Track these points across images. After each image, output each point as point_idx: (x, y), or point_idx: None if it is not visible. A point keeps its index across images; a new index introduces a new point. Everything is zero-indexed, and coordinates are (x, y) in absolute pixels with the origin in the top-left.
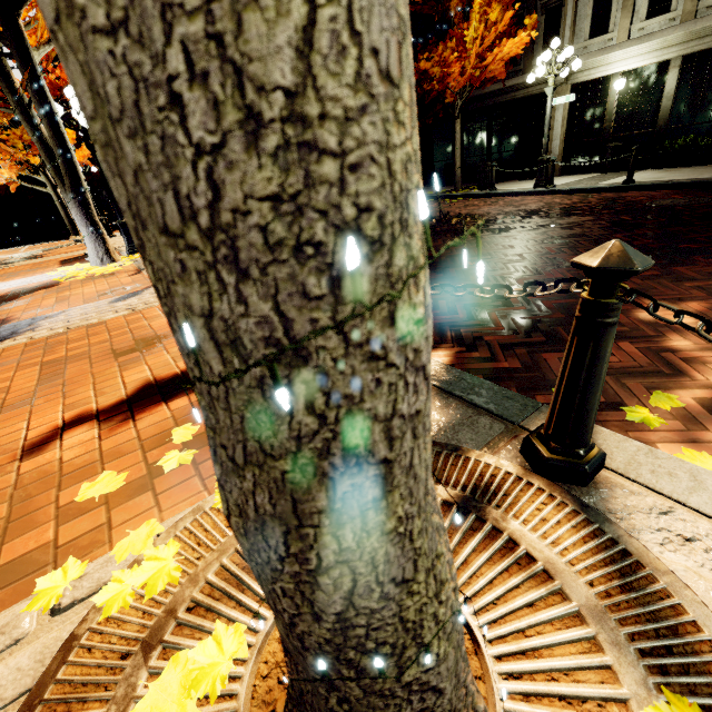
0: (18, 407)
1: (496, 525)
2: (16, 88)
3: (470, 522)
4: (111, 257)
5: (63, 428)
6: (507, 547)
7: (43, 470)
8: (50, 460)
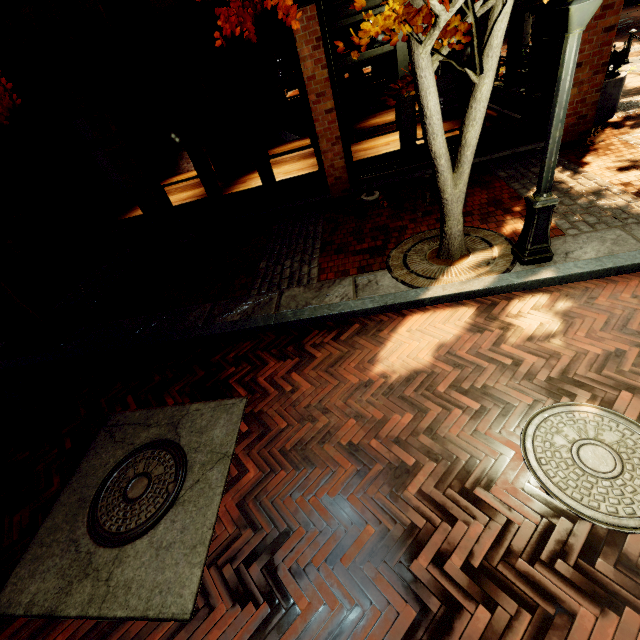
0: None
1: None
2: None
3: None
4: None
5: None
6: None
7: None
8: None
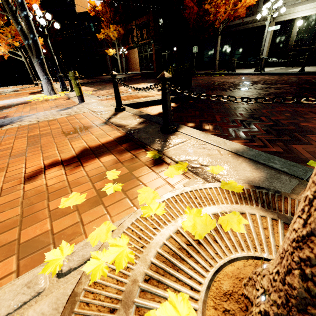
0: (18, 157)
1: None
2: (9, 2)
3: None
4: (54, 91)
5: (44, 168)
6: None
7: (37, 189)
8: (40, 184)
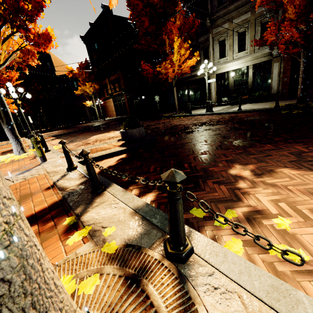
0: None
1: (142, 289)
2: None
3: (132, 288)
4: (24, 150)
5: None
6: (143, 301)
7: None
8: None
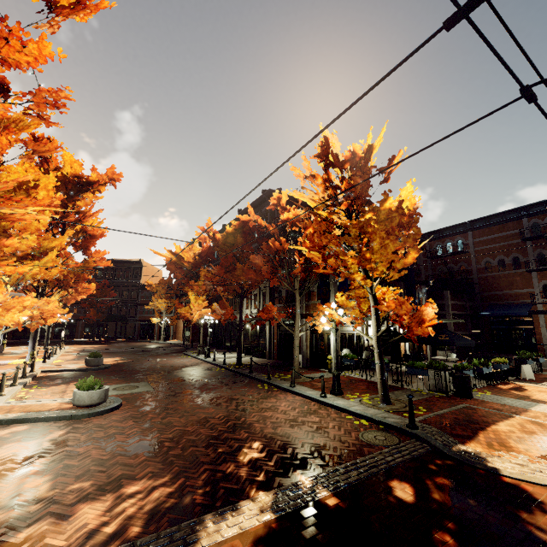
0: None
1: None
2: None
3: None
4: None
5: None
6: None
7: None
8: None
